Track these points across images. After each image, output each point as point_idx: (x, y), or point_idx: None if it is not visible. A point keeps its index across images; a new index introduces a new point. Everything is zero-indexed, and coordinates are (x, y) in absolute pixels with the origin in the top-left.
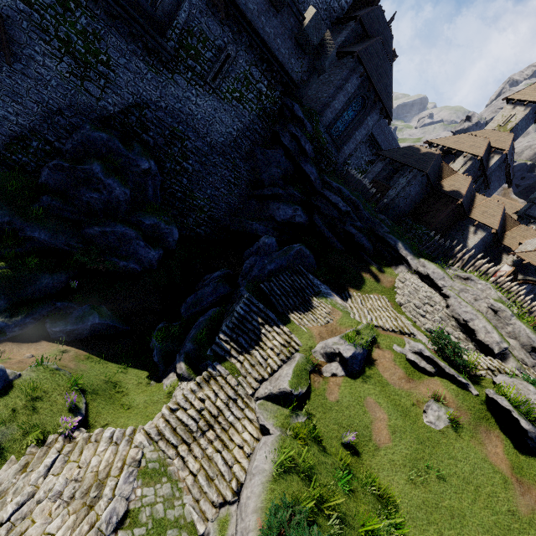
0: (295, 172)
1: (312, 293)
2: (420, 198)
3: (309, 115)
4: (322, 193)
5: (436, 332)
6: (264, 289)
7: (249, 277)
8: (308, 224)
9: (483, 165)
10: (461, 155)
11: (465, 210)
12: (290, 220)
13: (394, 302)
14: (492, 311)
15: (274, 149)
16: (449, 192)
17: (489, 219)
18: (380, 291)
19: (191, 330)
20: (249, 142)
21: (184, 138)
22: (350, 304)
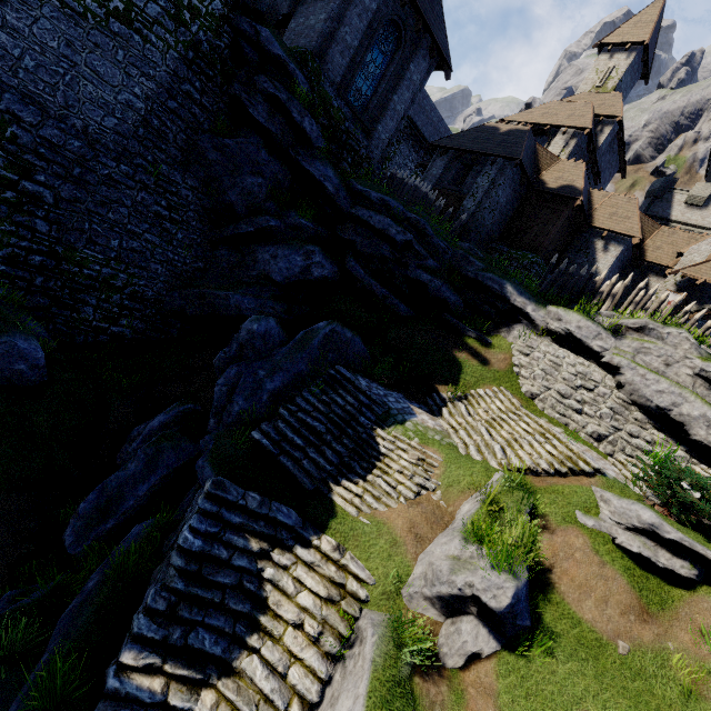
0: (294, 181)
1: (373, 420)
2: (513, 208)
3: (298, 58)
4: (355, 215)
5: (654, 462)
6: (262, 443)
7: (228, 418)
8: (340, 279)
9: (593, 143)
10: (558, 132)
11: (586, 215)
12: (302, 277)
13: (520, 395)
14: (705, 380)
15: (240, 136)
16: (557, 189)
17: (623, 223)
18: (492, 378)
19: (52, 634)
20: (183, 125)
21: (3, 119)
22: (449, 420)
